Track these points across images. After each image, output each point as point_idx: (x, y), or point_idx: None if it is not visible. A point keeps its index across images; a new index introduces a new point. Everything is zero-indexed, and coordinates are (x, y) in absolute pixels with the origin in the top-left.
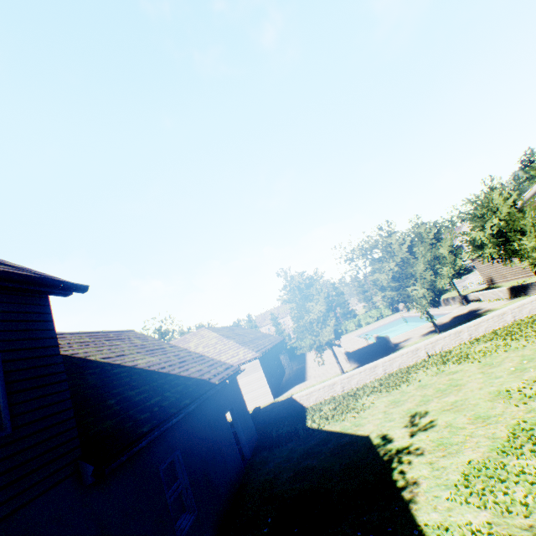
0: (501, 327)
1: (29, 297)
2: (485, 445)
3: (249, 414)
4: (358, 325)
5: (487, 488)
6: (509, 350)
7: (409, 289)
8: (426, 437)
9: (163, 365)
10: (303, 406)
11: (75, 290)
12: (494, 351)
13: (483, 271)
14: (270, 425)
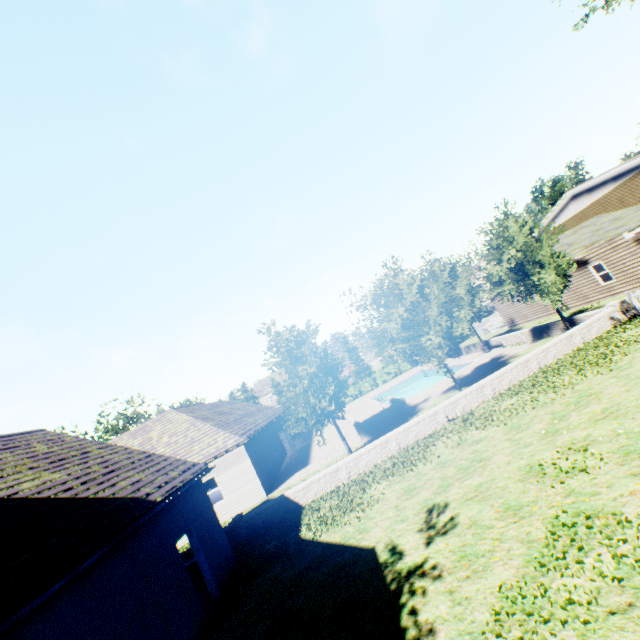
0: (526, 377)
1: None
2: (519, 555)
3: (221, 529)
4: (373, 384)
5: (526, 636)
6: (537, 406)
7: (423, 339)
8: (446, 546)
9: (70, 484)
10: (299, 505)
11: None
12: (521, 409)
13: (504, 312)
14: (255, 539)
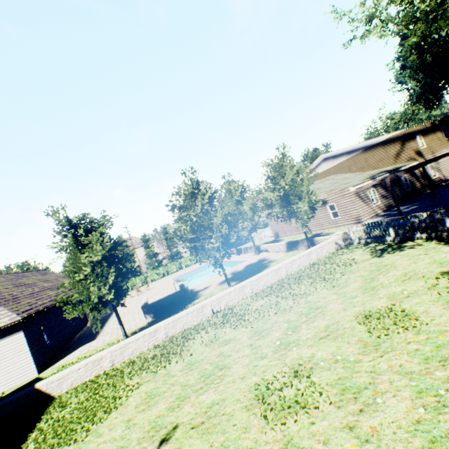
0: (277, 281)
1: None
2: None
3: None
4: (179, 267)
5: None
6: (279, 312)
7: (207, 241)
8: None
9: None
10: (51, 396)
11: None
12: (267, 312)
13: (273, 227)
14: None
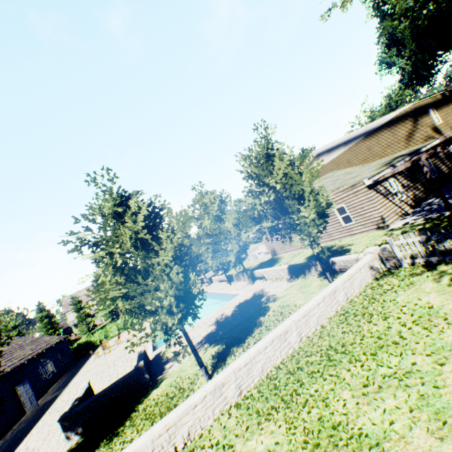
0: (285, 358)
1: None
2: None
3: None
4: None
5: None
6: None
7: (150, 297)
8: None
9: None
10: None
11: None
12: None
13: (268, 243)
14: None
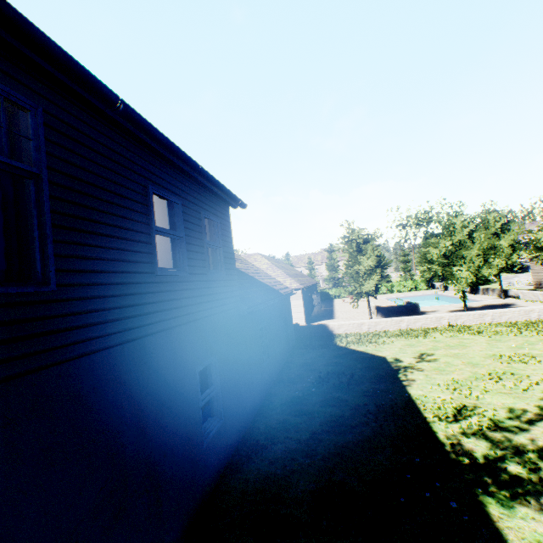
0: (523, 321)
1: (224, 206)
2: (467, 375)
3: (293, 324)
4: (389, 290)
5: (457, 389)
6: (519, 336)
7: (455, 268)
8: (428, 365)
9: (248, 271)
10: (333, 333)
11: (242, 206)
12: (506, 333)
13: (536, 274)
14: (304, 338)
